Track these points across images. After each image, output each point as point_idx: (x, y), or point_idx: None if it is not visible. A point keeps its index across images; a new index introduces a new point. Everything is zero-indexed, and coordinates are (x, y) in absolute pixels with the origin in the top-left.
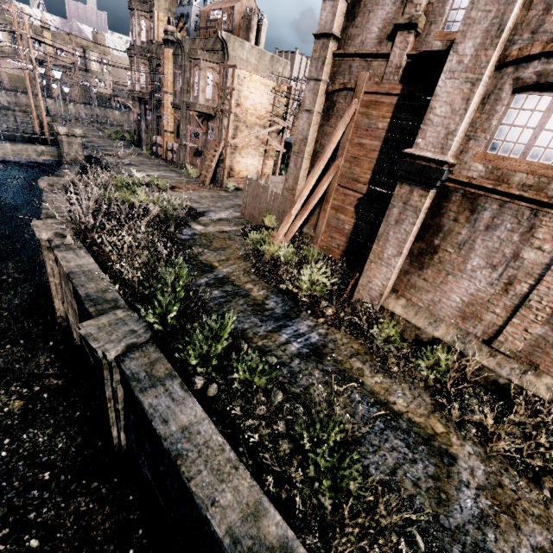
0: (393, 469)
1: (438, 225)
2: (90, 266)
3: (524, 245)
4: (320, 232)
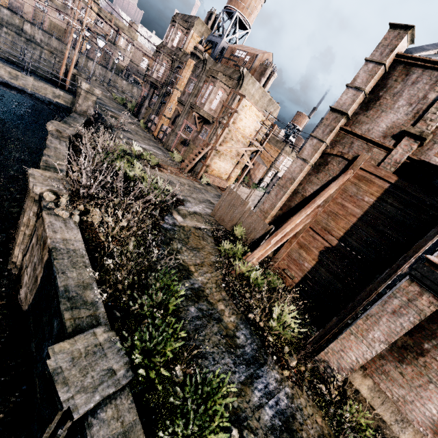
0: None
1: (433, 331)
2: (76, 244)
3: None
4: (279, 257)
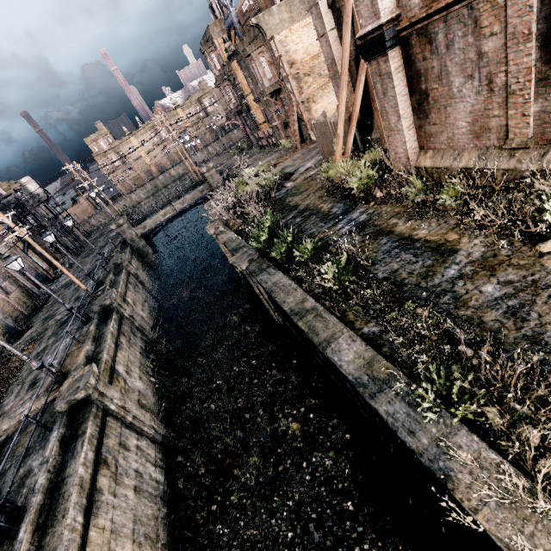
0: (396, 270)
1: (416, 72)
2: (232, 236)
3: (480, 41)
4: (382, 130)
